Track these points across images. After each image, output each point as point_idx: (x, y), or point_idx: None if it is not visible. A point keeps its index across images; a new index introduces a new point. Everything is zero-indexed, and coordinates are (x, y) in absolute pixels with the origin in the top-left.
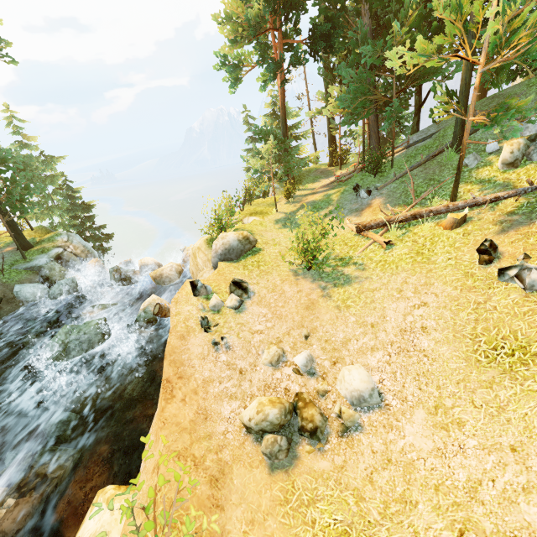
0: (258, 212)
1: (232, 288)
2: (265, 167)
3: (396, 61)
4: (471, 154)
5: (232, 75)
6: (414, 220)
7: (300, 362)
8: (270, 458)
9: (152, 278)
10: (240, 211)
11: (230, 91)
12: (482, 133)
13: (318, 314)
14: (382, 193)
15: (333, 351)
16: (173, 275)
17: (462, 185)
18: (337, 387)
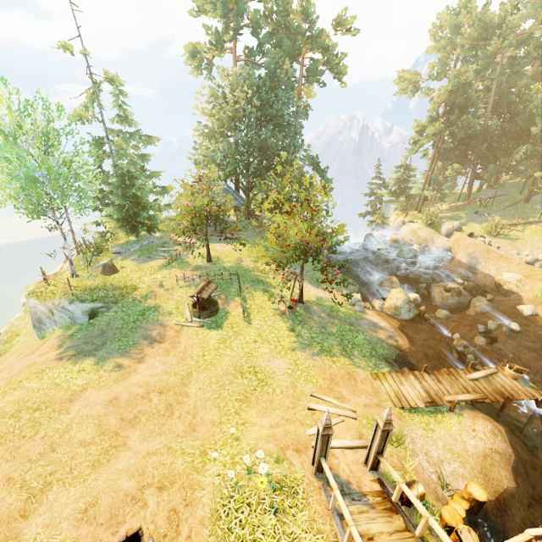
0: (417, 218)
1: (482, 237)
2: (388, 195)
3: (537, 174)
4: (537, 205)
5: (412, 149)
6: (526, 224)
7: (528, 252)
8: (541, 265)
9: (390, 241)
10: (405, 216)
11: (407, 155)
12: (535, 198)
13: (516, 246)
14: (496, 215)
15: (529, 253)
16: (401, 240)
17: (539, 215)
18: (540, 258)
